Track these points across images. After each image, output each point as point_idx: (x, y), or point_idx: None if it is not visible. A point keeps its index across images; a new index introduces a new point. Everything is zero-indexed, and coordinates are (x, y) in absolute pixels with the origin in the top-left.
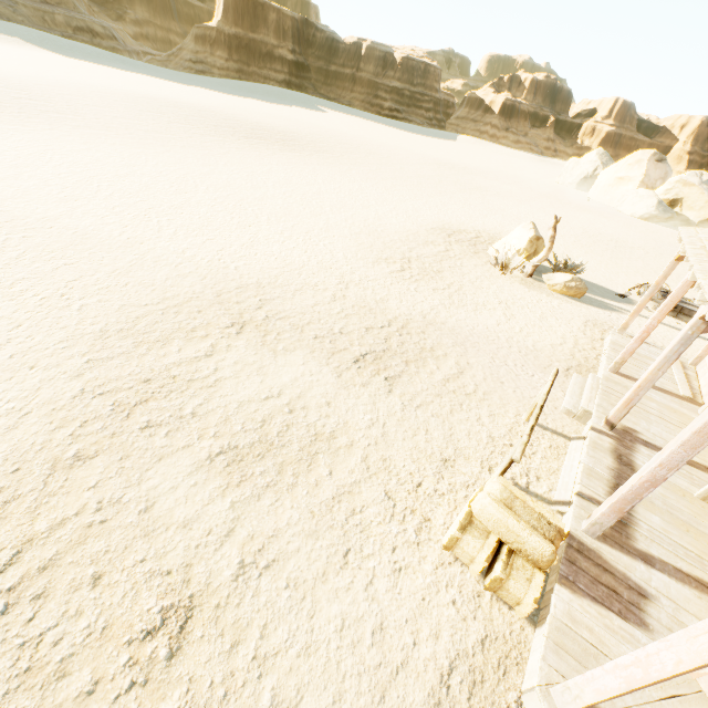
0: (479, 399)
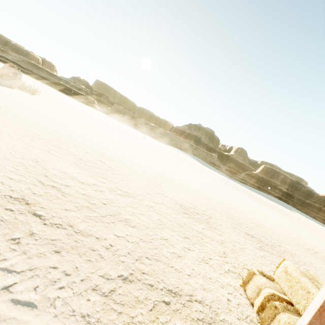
0: None
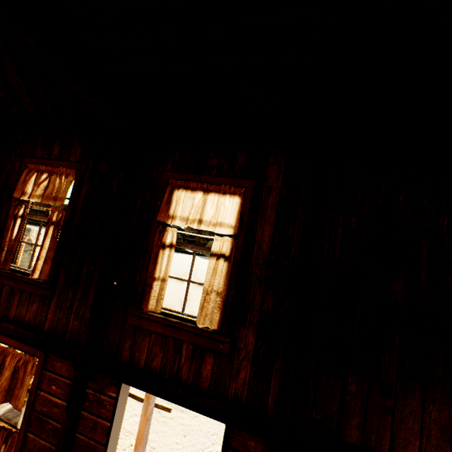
0: (156, 417)
